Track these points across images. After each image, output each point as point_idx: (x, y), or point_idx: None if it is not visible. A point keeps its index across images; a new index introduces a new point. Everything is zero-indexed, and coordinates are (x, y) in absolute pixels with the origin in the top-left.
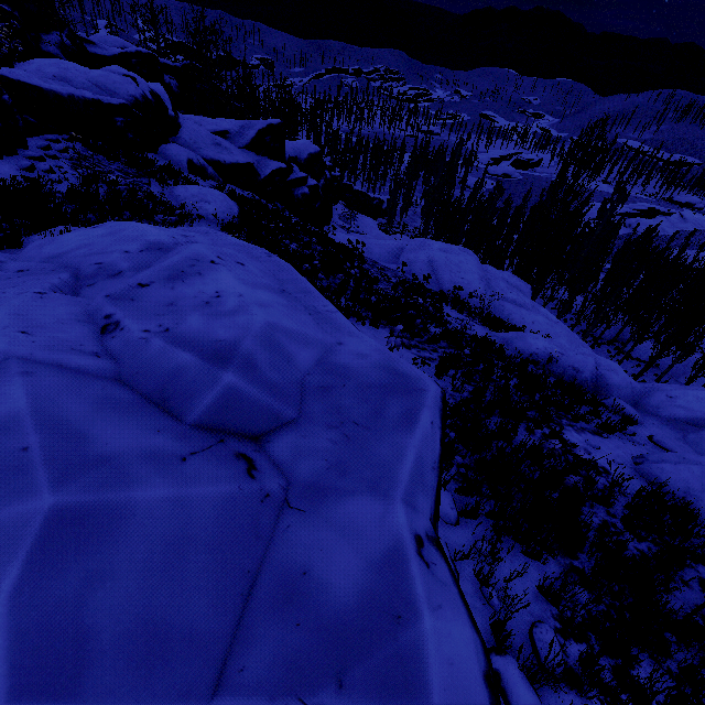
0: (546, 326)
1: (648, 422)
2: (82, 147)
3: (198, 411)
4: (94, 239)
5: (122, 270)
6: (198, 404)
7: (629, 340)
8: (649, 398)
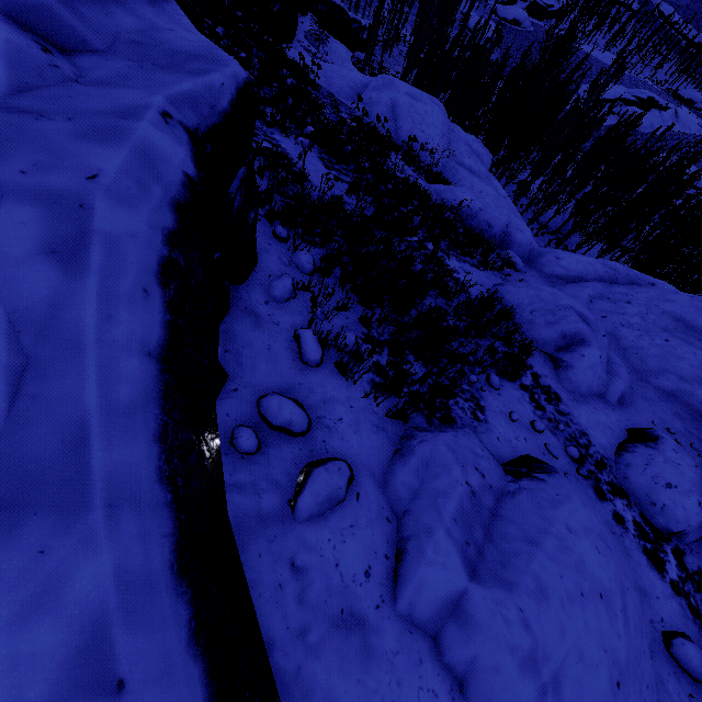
0: (492, 198)
1: (529, 273)
2: None
3: None
4: None
5: None
6: None
7: (570, 232)
8: (541, 257)
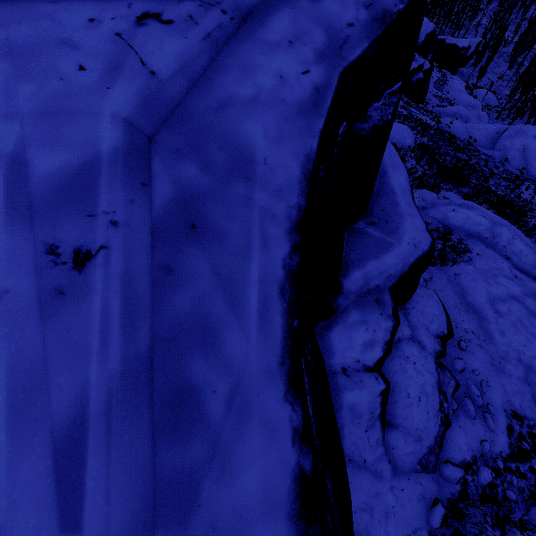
0: None
1: None
2: None
3: (533, 276)
4: (464, 220)
5: (487, 237)
6: (533, 275)
7: None
8: None
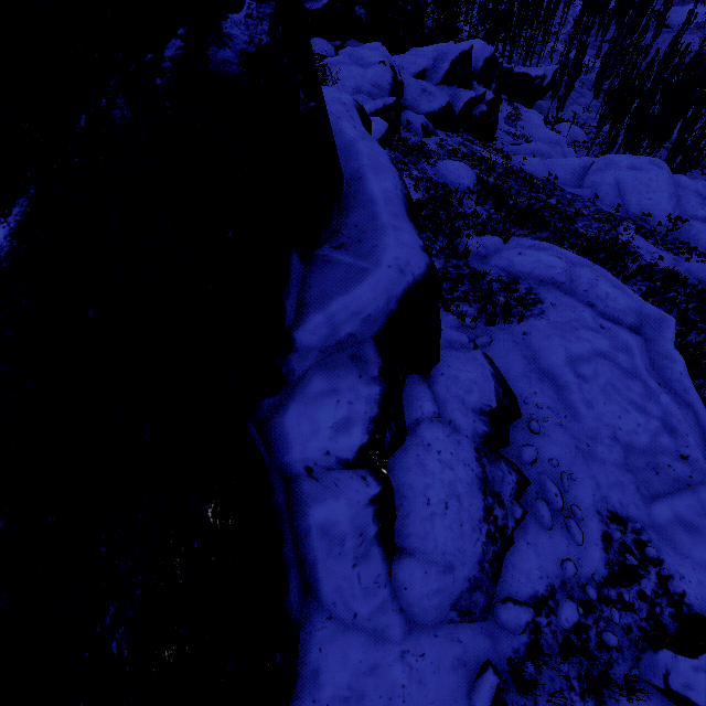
0: None
1: None
2: (386, 148)
3: (626, 325)
4: (534, 264)
5: (564, 282)
6: (625, 323)
7: None
8: None
